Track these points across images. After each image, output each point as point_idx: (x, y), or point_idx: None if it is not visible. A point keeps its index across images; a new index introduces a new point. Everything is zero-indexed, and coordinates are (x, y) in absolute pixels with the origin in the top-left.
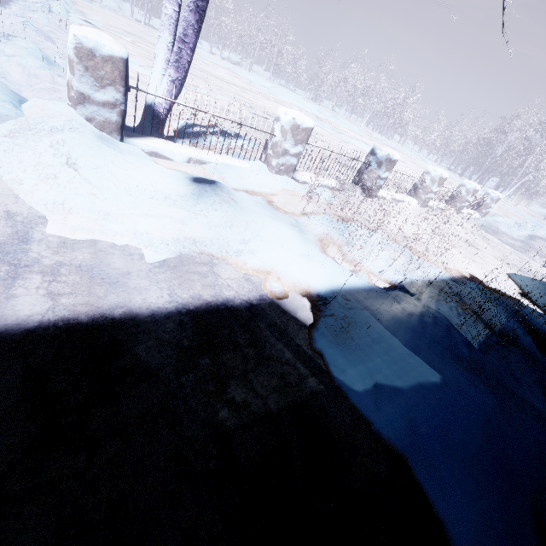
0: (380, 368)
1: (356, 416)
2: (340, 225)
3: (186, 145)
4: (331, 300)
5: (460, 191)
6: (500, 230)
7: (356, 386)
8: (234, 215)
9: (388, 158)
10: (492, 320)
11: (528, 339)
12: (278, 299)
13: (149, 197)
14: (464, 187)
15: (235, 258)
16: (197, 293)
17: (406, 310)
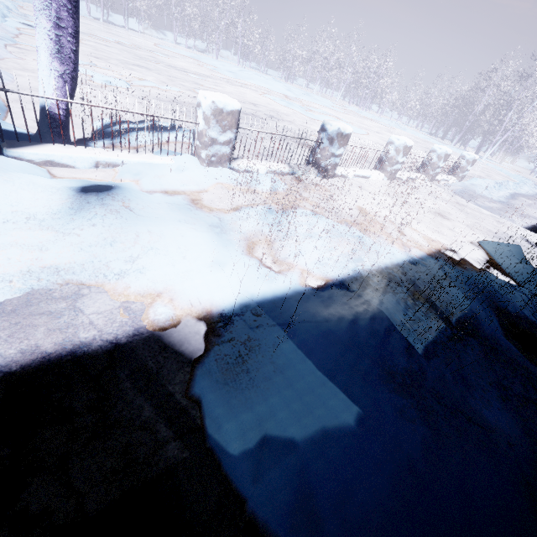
0: (275, 412)
1: (226, 493)
2: (278, 217)
3: (94, 147)
4: (228, 322)
5: (431, 157)
6: (477, 194)
7: (231, 447)
8: (121, 228)
9: (339, 132)
10: (449, 307)
11: (493, 323)
12: (161, 329)
13: (2, 221)
14: (435, 152)
15: (115, 282)
16: (33, 344)
17: (335, 315)
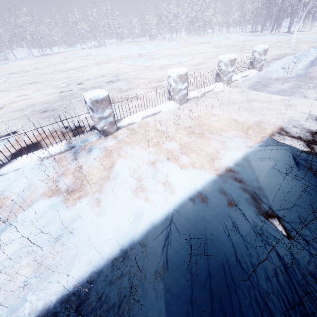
0: None
1: None
2: None
3: None
4: None
5: (220, 67)
6: (272, 79)
7: None
8: None
9: (92, 101)
10: None
11: None
12: None
13: None
14: (221, 62)
15: None
16: None
17: None
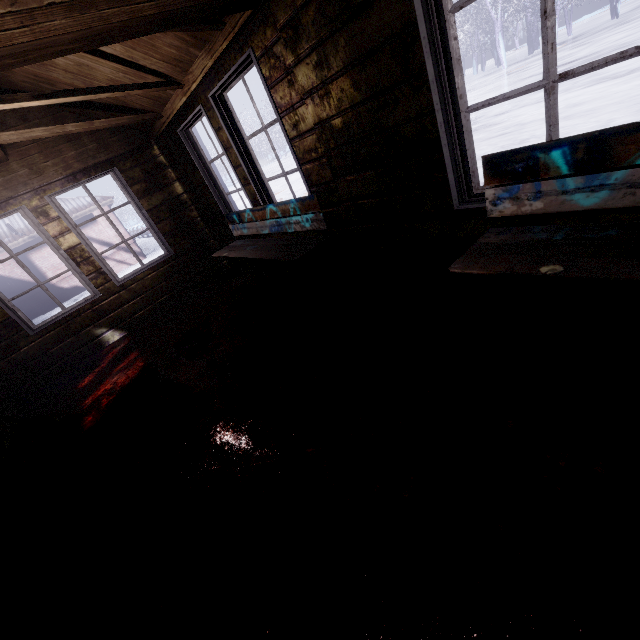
0: None
1: None
2: None
3: None
4: None
5: None
6: None
7: None
8: None
9: None
10: None
11: None
12: None
13: None
14: None
15: None
16: None
17: None
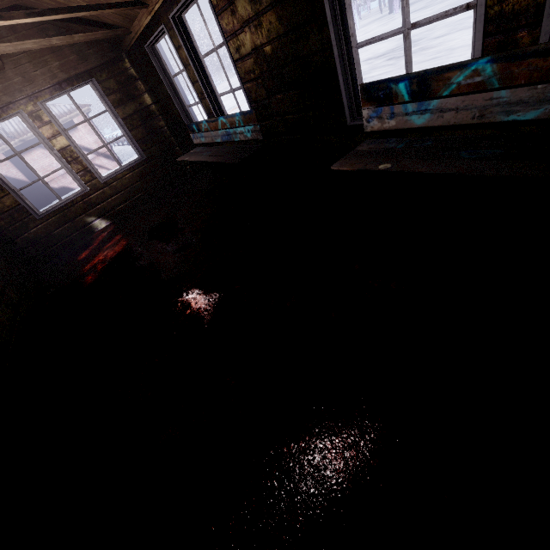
0: None
1: None
2: None
3: None
4: None
5: None
6: None
7: None
8: None
9: None
10: None
11: None
12: None
13: None
14: None
15: None
16: None
17: None
